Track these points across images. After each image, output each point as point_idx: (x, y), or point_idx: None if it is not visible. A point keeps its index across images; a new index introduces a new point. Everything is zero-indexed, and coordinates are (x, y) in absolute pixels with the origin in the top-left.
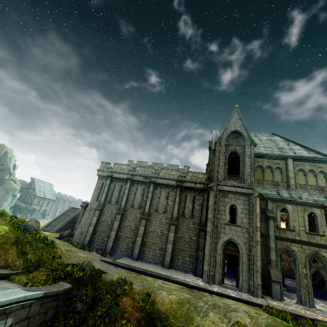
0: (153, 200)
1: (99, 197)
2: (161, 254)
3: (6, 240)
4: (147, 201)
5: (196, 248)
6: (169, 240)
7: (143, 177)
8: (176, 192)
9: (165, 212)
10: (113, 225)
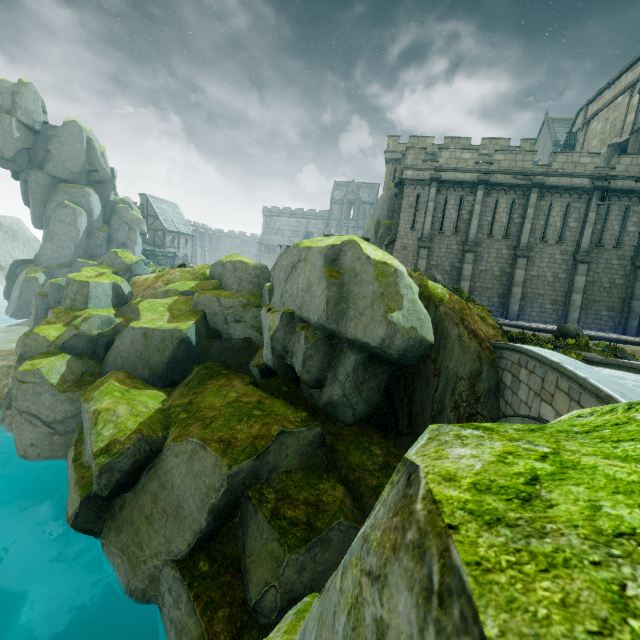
0: (535, 221)
1: (417, 225)
2: (555, 310)
3: (460, 305)
4: (524, 223)
5: (622, 297)
6: (577, 288)
7: (514, 174)
8: (591, 202)
9: (563, 242)
10: (462, 271)
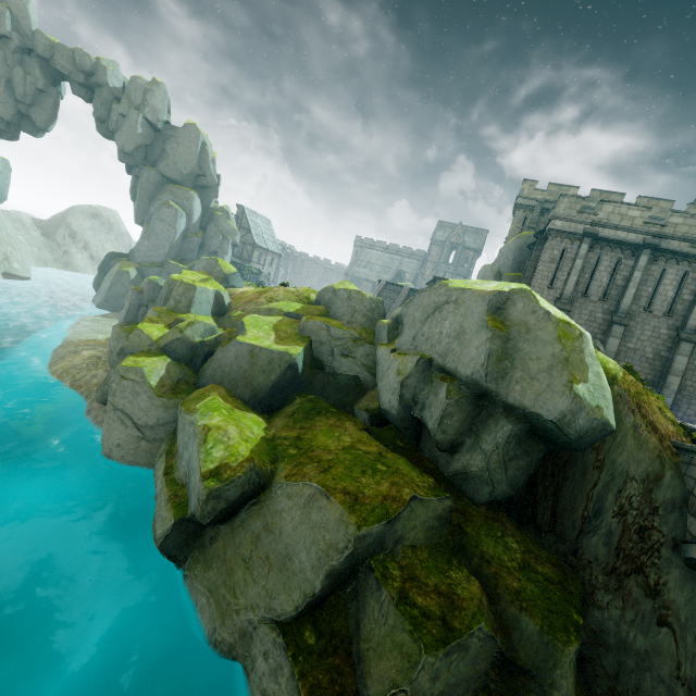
0: None
1: (556, 283)
2: None
3: (636, 388)
4: None
5: None
6: None
7: (693, 243)
8: None
9: None
10: (605, 344)
